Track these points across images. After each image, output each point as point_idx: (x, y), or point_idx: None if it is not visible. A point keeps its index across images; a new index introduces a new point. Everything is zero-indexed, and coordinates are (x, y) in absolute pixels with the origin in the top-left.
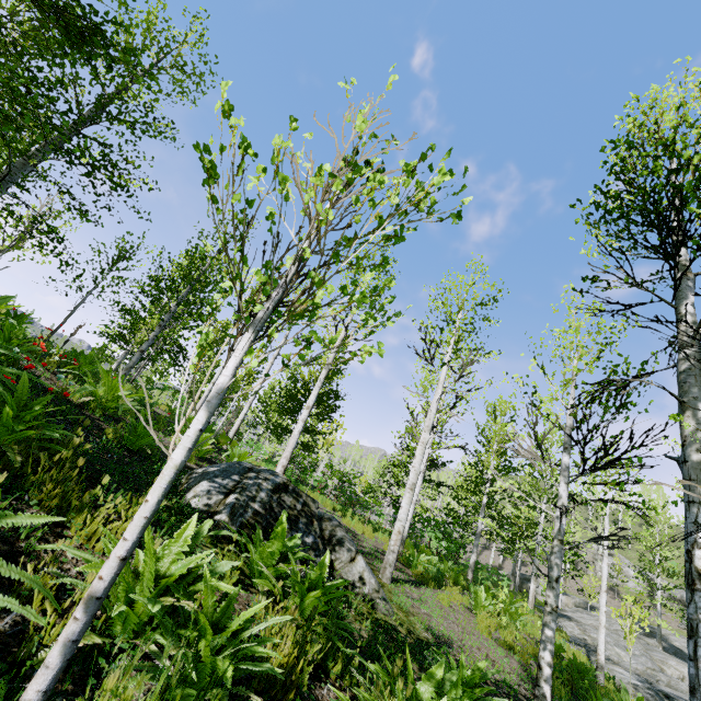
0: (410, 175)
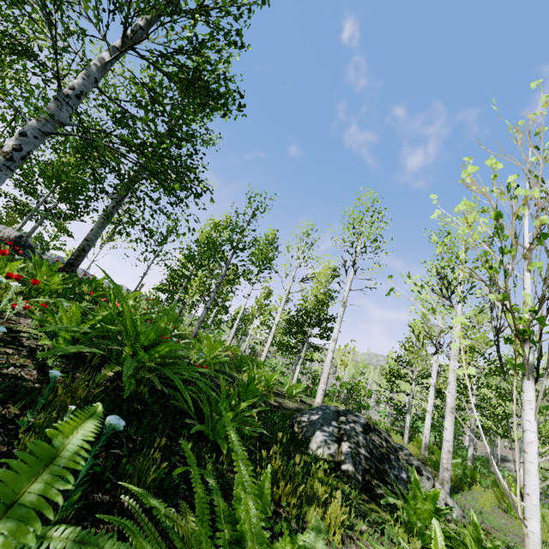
0: None
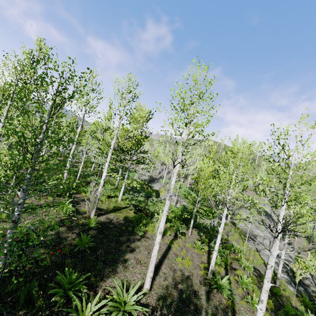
0: None
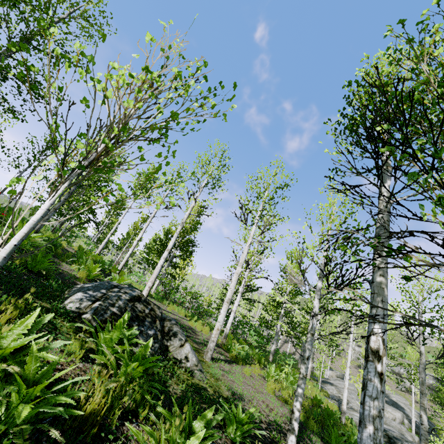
0: (181, 78)
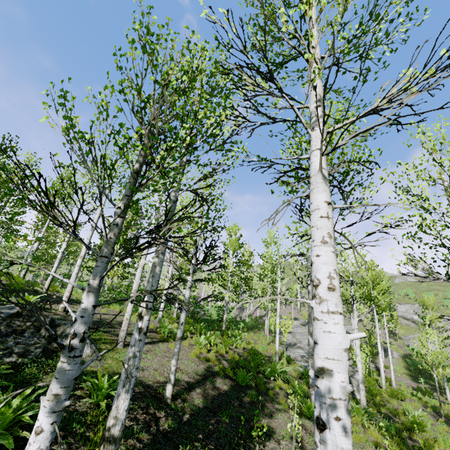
0: None
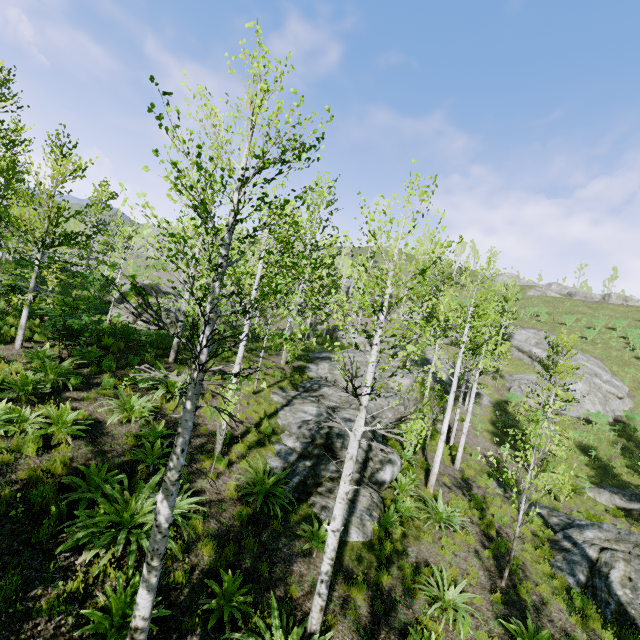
0: None
